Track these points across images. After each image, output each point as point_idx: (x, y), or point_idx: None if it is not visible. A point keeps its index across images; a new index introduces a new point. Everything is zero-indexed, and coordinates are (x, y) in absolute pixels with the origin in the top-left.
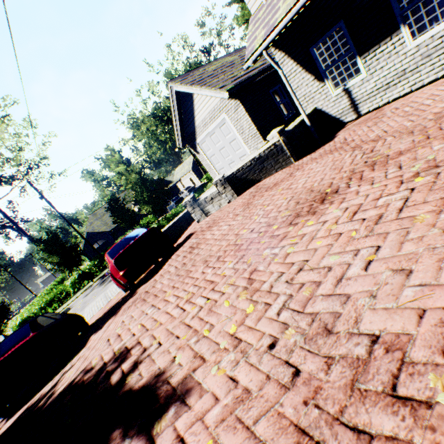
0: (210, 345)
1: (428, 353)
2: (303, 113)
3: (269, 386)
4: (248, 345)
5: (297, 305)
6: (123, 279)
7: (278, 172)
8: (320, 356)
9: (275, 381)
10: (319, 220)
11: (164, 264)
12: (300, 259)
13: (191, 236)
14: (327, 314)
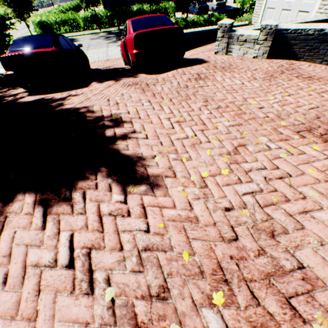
0: (183, 170)
1: (327, 302)
2: None
3: (213, 229)
4: (211, 194)
5: (261, 201)
6: (133, 57)
7: (321, 65)
8: (257, 244)
9: (218, 230)
10: (325, 152)
11: (167, 69)
12: (286, 169)
13: (202, 63)
14: (279, 225)
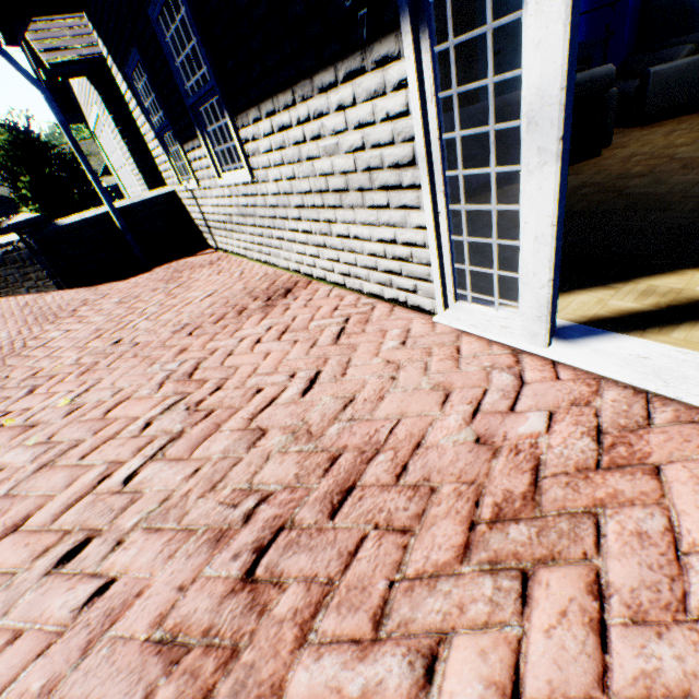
0: None
1: None
2: (105, 201)
3: None
4: None
5: None
6: None
7: (27, 296)
8: None
9: None
10: None
11: None
12: None
13: None
14: None
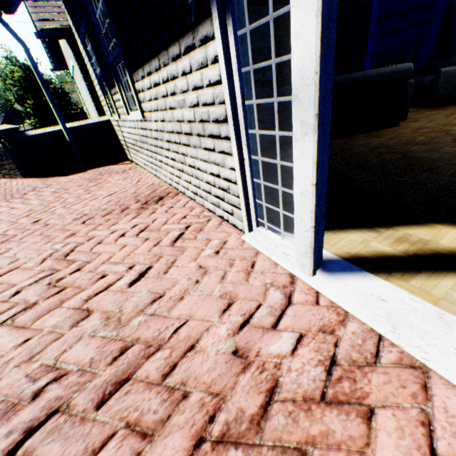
0: None
1: None
2: (60, 122)
3: None
4: None
5: None
6: None
7: (2, 179)
8: None
9: None
10: None
11: None
12: None
13: None
14: None
